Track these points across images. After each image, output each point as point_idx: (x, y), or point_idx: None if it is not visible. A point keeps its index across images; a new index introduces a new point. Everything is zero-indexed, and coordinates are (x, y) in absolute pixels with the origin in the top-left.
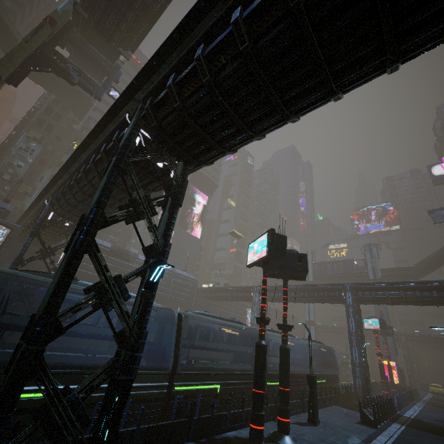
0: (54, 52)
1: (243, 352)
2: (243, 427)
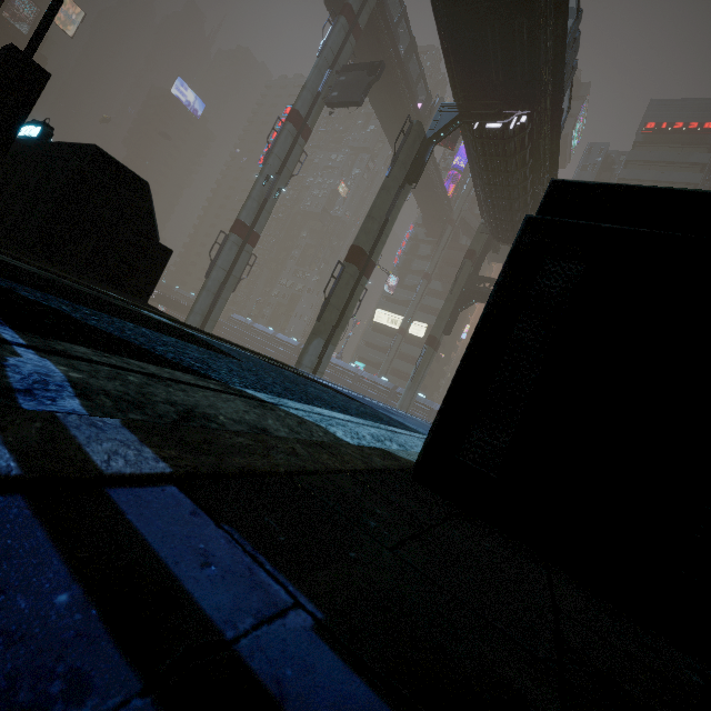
0: (477, 279)
1: None
2: None
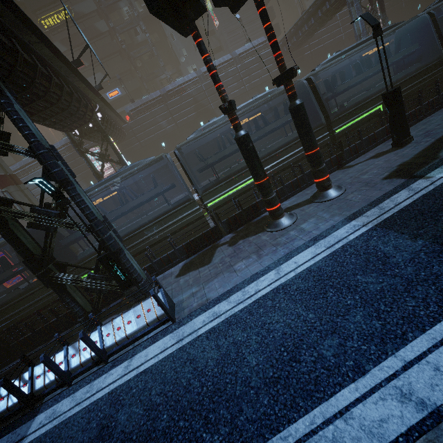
0: None
1: (285, 123)
2: (289, 197)
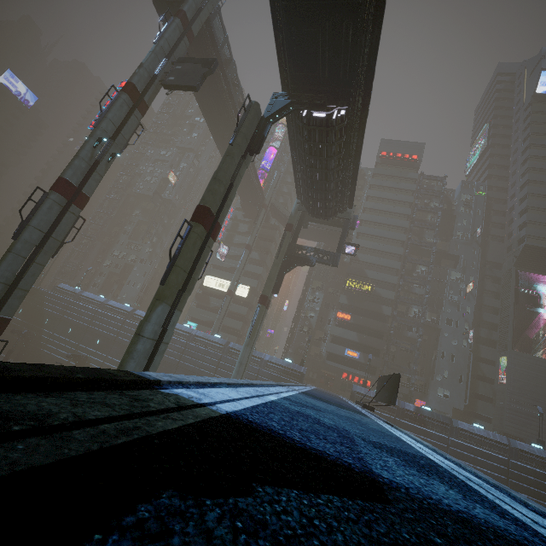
0: (296, 247)
1: None
2: None
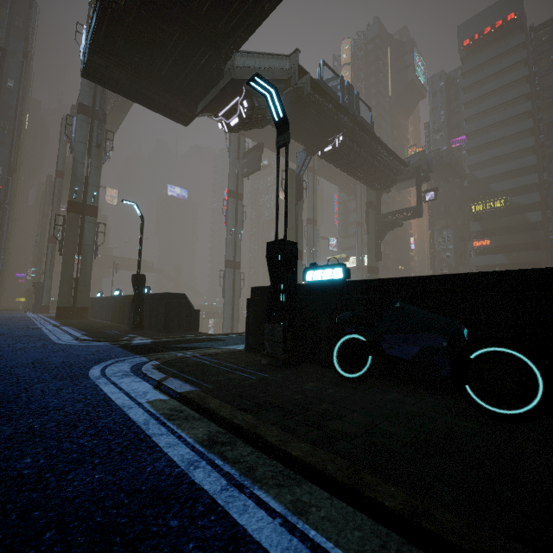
0: (381, 217)
1: None
2: None
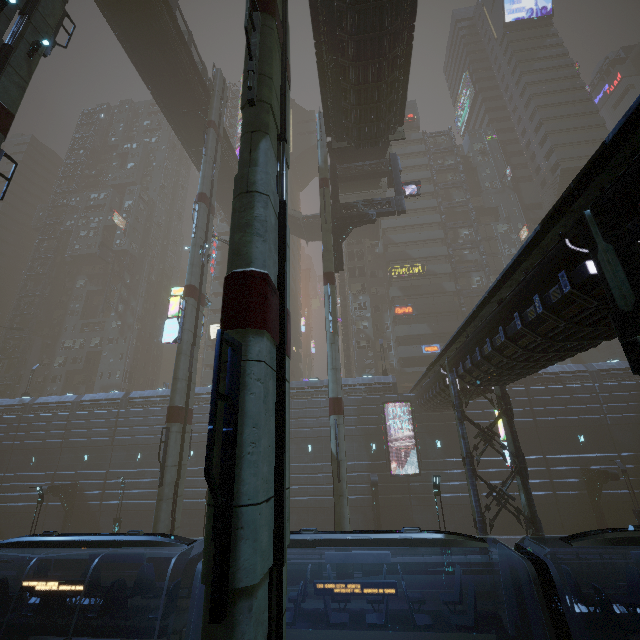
0: (342, 207)
1: None
2: None
